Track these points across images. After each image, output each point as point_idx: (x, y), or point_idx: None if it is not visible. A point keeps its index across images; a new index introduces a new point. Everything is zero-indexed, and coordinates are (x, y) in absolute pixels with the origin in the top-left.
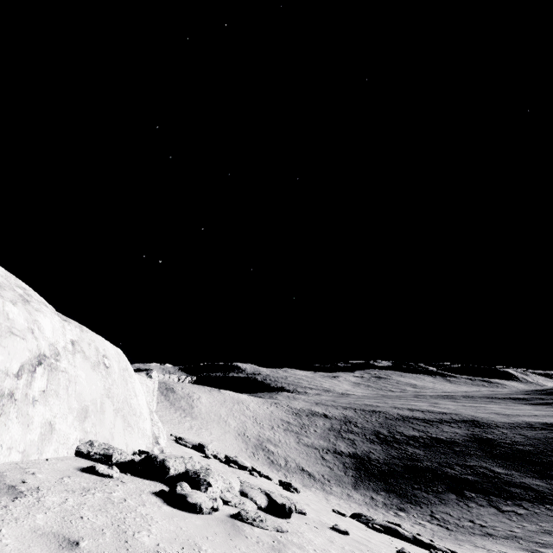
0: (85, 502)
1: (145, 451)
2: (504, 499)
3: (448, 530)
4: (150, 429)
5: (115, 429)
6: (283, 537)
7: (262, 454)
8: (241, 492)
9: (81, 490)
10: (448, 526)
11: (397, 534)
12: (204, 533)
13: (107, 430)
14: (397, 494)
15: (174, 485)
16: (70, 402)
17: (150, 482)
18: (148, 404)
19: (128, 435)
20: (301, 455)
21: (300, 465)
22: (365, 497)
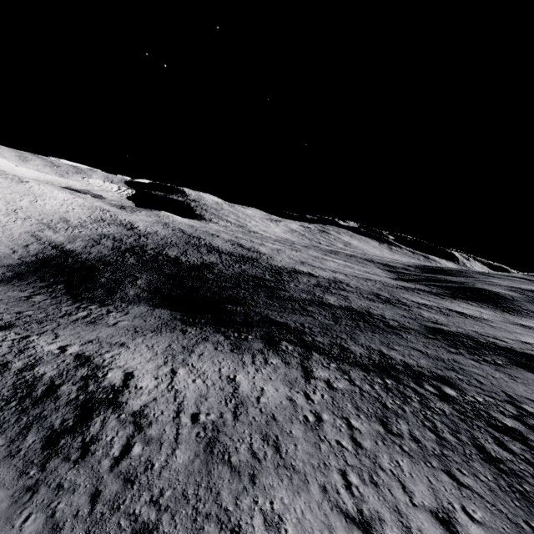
0: None
1: None
2: (63, 293)
3: None
4: None
5: None
6: None
7: None
8: None
9: None
10: None
11: None
12: None
13: None
14: (16, 276)
15: None
16: None
17: None
18: None
19: None
20: (3, 239)
21: None
22: None
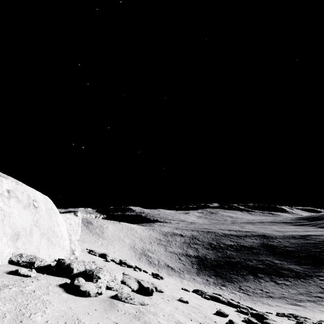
0: (0, 295)
1: (62, 259)
2: (279, 277)
3: (248, 296)
4: (69, 245)
5: (41, 246)
6: (144, 308)
7: (144, 258)
8: (122, 281)
9: (1, 286)
10: (248, 293)
11: (218, 300)
12: (87, 310)
13: (34, 247)
14: (221, 277)
15: (73, 279)
16: (5, 229)
17: (60, 278)
18: (68, 231)
19: (51, 249)
20: (167, 258)
21: (166, 263)
22: (203, 279)
